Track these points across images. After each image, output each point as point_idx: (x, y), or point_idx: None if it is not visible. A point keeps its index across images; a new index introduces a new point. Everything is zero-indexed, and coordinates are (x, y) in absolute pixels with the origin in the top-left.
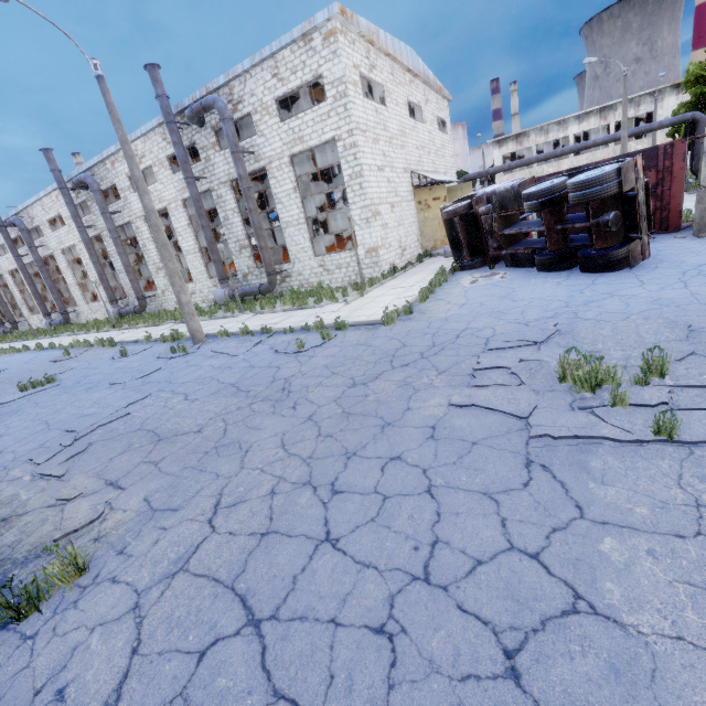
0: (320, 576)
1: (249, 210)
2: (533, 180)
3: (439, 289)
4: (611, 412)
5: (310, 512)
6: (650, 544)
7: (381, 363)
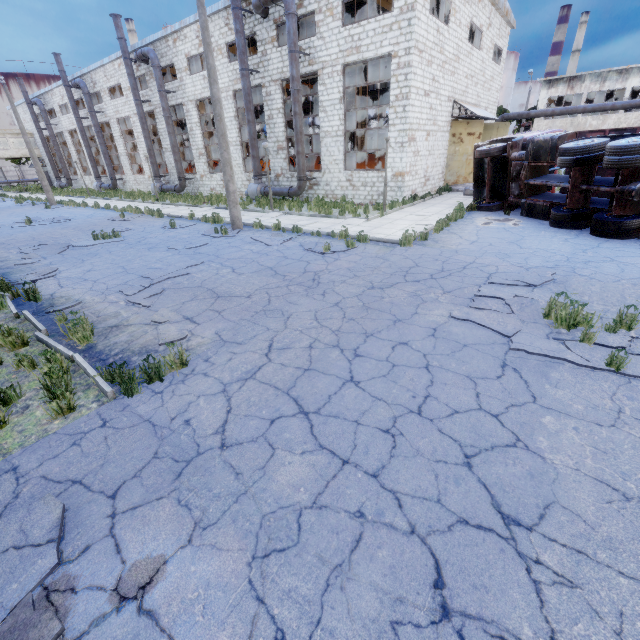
0: (347, 398)
1: (295, 113)
2: (574, 135)
3: (454, 224)
4: (578, 345)
5: (339, 363)
6: (577, 424)
7: (396, 275)
